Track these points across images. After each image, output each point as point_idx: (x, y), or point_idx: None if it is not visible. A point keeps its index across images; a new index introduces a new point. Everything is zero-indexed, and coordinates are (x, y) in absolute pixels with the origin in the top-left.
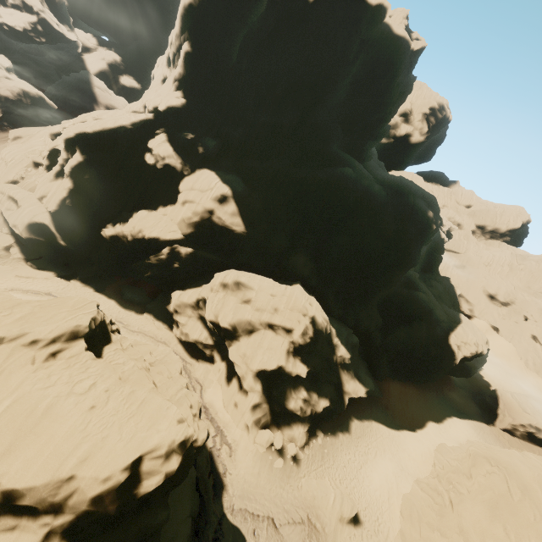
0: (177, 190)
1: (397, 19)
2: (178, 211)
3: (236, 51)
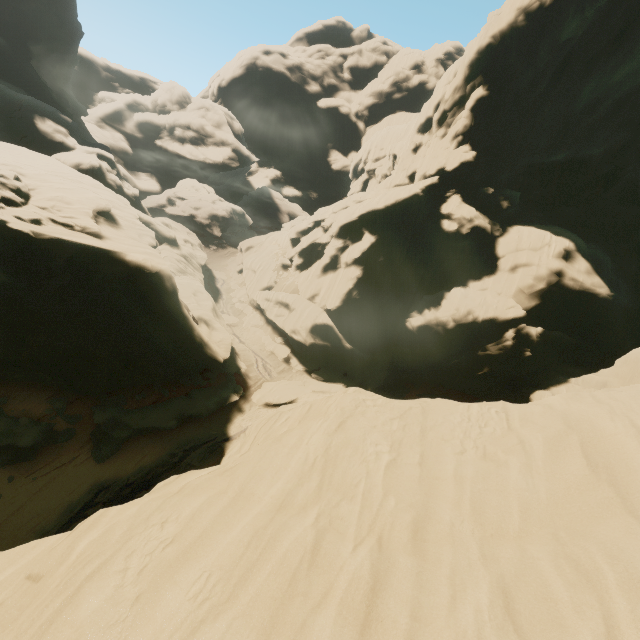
0: (492, 257)
1: None
2: (506, 280)
3: (545, 78)
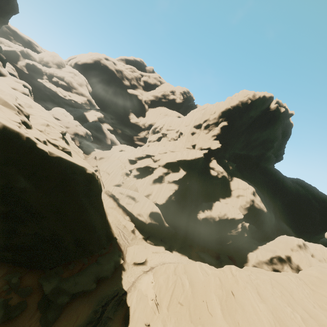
0: (229, 189)
1: None
2: (236, 201)
3: (245, 126)
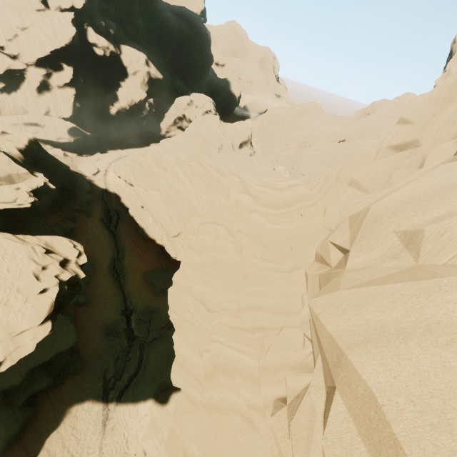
0: (123, 67)
1: None
2: (135, 80)
3: None
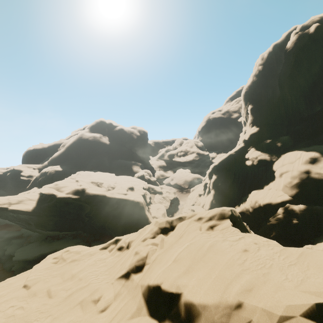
0: (272, 171)
1: None
2: (278, 182)
3: (277, 89)
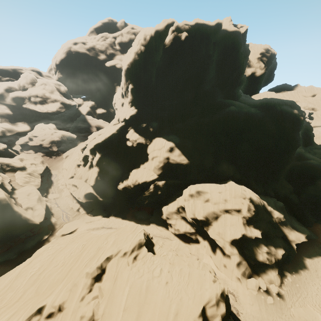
0: (147, 154)
1: (226, 24)
2: (151, 164)
3: (154, 77)
